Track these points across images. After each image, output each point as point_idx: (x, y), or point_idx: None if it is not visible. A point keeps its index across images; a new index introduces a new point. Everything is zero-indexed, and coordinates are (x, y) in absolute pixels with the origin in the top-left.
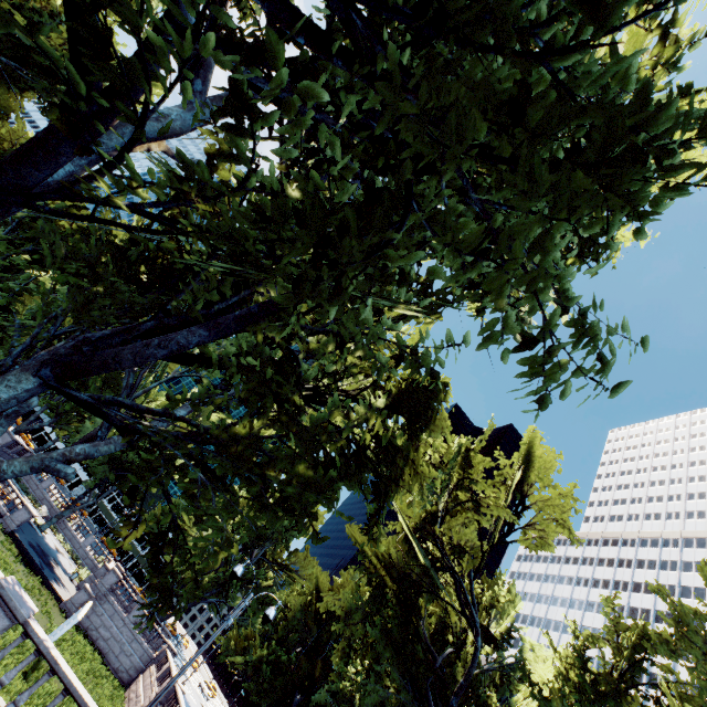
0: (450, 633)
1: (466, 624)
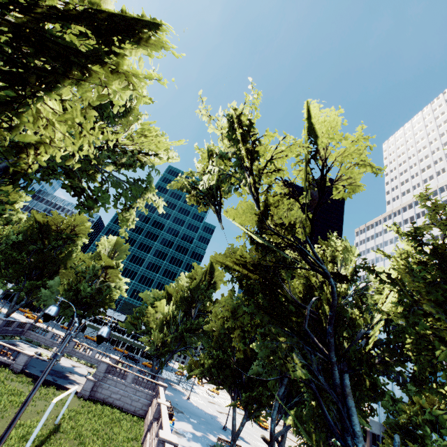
0: (315, 291)
1: (322, 279)
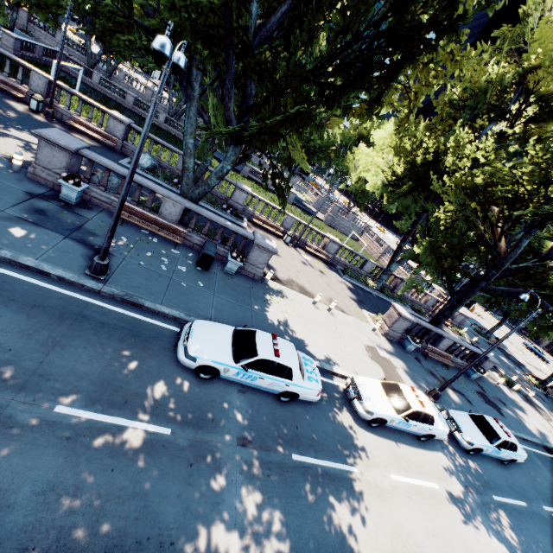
0: None
1: None
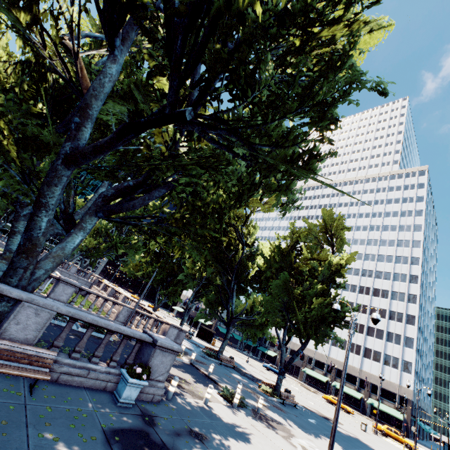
0: (232, 246)
1: (238, 242)
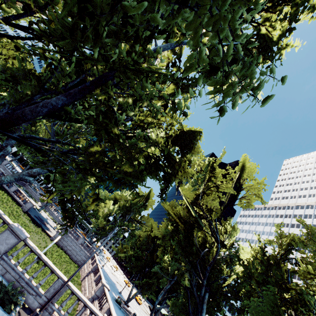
0: (207, 243)
1: (214, 240)
